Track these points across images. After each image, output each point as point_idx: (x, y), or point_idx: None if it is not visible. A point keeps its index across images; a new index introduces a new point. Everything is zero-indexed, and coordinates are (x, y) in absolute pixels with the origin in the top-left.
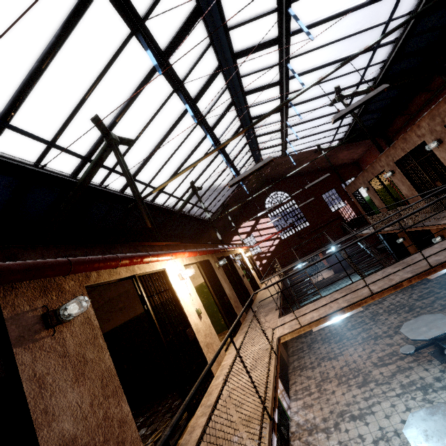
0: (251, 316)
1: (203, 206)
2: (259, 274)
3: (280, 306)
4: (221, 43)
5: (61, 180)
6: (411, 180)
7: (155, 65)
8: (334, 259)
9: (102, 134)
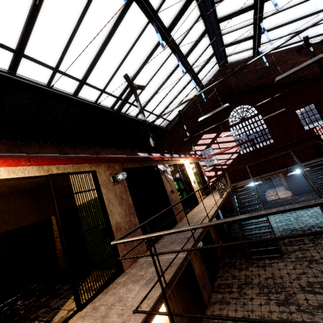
0: (146, 258)
1: (138, 106)
2: (205, 187)
3: (177, 271)
4: None
5: None
6: None
7: None
8: (295, 181)
9: None
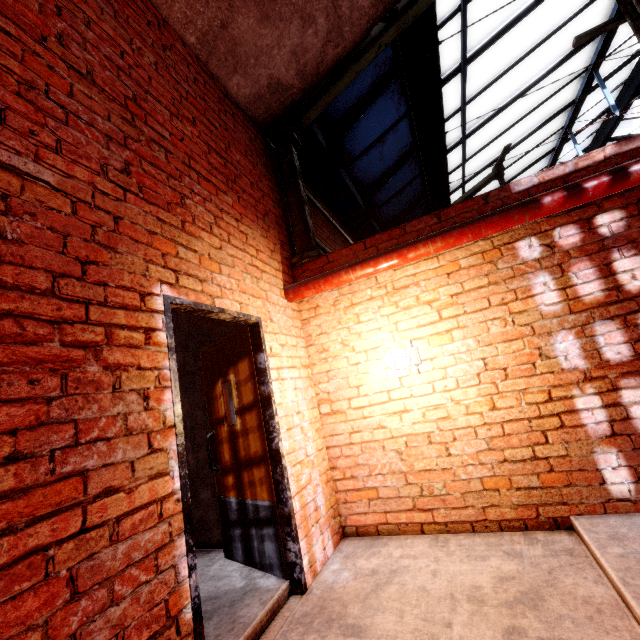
0: None
1: None
2: None
3: None
4: (633, 80)
5: (446, 200)
6: None
7: (611, 106)
8: None
9: (488, 163)
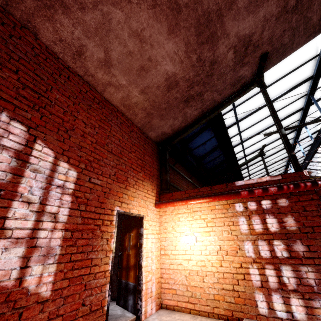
0: None
1: None
2: None
3: None
4: None
5: (236, 163)
6: None
7: (310, 136)
8: None
9: (257, 149)
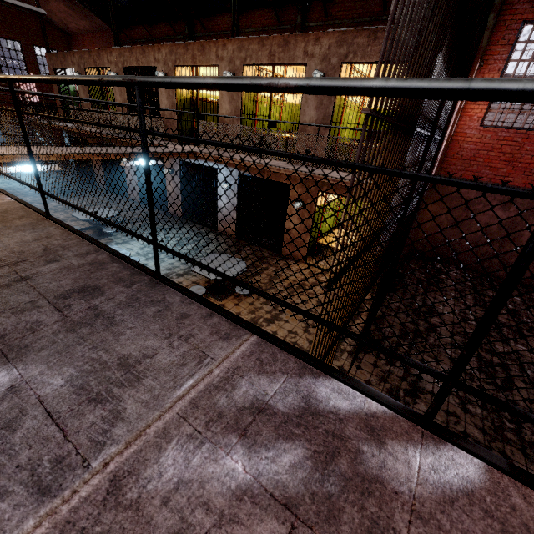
0: None
1: None
2: None
3: None
4: None
5: None
6: (130, 96)
7: None
8: None
9: None
